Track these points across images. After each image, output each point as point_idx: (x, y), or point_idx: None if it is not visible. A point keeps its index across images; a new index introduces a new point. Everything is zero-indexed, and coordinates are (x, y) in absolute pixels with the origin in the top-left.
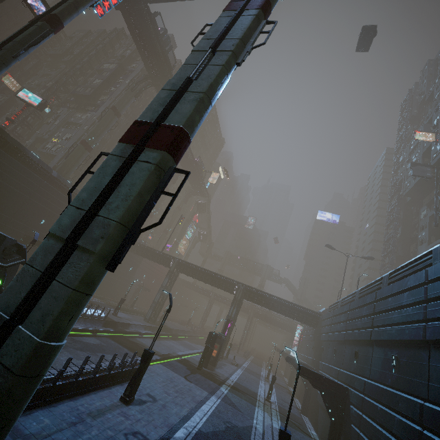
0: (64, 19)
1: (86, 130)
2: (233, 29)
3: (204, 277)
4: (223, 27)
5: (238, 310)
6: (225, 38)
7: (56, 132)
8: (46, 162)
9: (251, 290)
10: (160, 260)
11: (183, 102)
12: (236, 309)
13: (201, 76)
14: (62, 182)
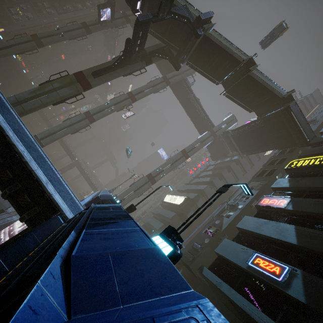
0: (46, 45)
1: (44, 23)
2: (78, 123)
3: (64, 146)
4: (77, 120)
5: (70, 169)
6: (74, 125)
7: (23, 3)
8: (4, 14)
9: (81, 165)
10: (47, 123)
11: (49, 138)
12: (68, 168)
13: (59, 133)
14: (10, 57)
